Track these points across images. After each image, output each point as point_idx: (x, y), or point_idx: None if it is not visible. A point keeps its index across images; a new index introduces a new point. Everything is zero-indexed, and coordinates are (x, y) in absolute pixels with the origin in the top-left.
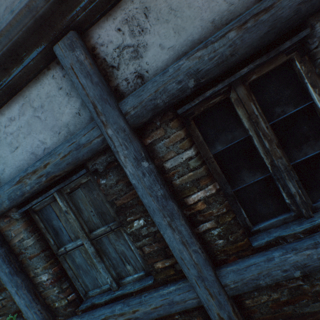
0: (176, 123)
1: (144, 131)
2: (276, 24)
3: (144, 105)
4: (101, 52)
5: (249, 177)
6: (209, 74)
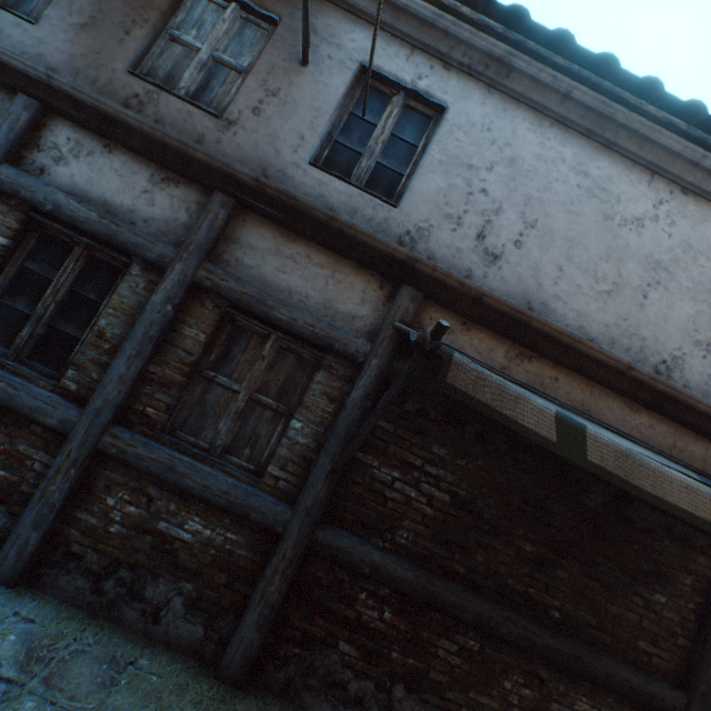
0: (22, 217)
1: (0, 196)
2: (114, 237)
3: (15, 183)
4: (47, 133)
5: (23, 305)
6: (63, 216)
